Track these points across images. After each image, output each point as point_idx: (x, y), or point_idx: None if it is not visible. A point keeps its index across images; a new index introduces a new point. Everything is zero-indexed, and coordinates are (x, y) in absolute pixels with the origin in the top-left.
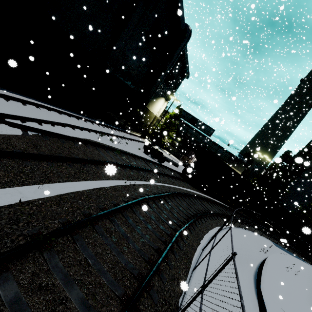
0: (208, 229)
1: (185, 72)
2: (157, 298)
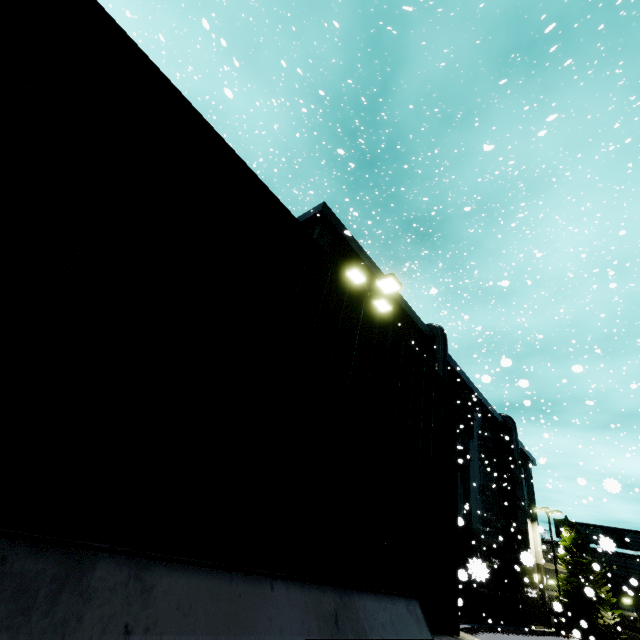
0: None
1: (525, 459)
2: None
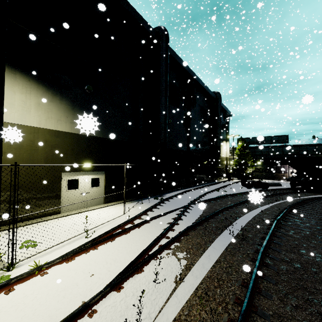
0: None
1: (227, 114)
2: None
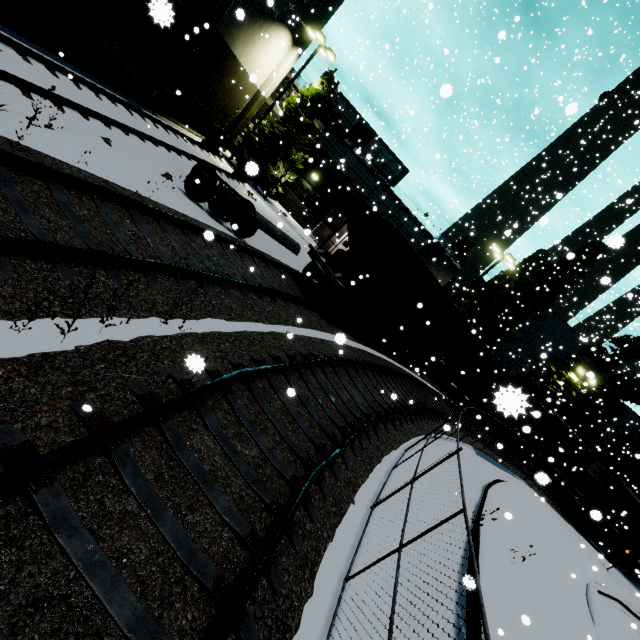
0: (342, 519)
1: None
2: None
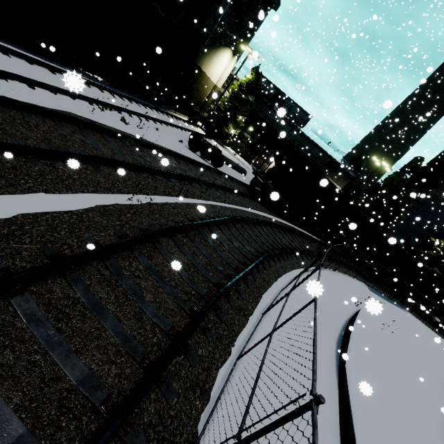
0: (279, 277)
1: None
2: (144, 443)
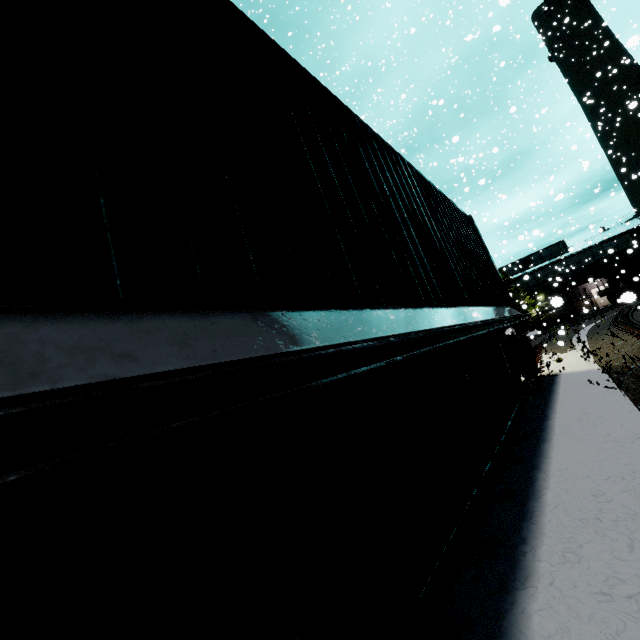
0: None
1: None
2: None
